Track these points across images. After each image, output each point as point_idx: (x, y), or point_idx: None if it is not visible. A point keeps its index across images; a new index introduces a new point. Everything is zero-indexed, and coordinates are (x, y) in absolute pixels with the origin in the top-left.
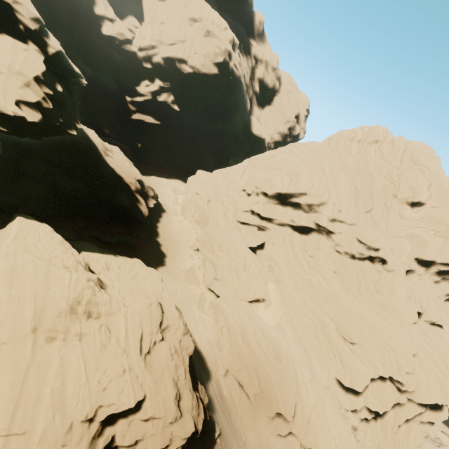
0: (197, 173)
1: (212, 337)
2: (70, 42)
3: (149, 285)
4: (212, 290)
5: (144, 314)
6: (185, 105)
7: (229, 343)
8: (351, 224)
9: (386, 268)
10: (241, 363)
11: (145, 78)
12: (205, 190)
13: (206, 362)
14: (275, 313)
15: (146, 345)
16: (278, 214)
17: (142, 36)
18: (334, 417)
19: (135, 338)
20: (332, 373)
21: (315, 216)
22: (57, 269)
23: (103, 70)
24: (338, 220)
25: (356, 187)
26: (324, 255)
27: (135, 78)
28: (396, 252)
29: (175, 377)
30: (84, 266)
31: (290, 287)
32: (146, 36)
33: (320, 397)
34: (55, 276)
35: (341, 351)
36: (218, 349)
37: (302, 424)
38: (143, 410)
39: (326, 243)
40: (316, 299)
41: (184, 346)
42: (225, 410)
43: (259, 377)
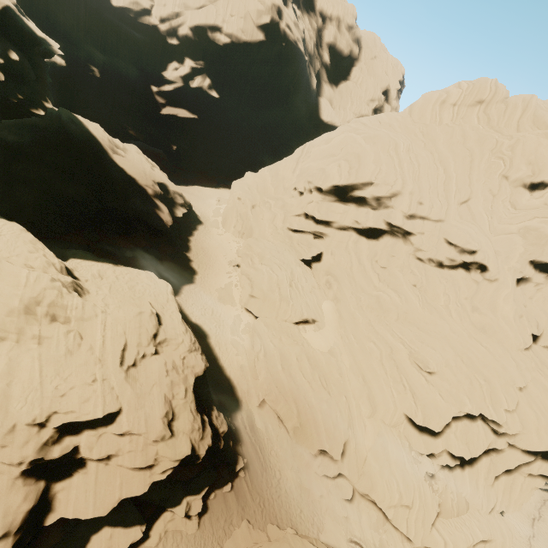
0: (245, 176)
1: (246, 363)
2: (76, 22)
3: (148, 296)
4: (251, 311)
5: (130, 323)
6: (226, 90)
7: (266, 370)
8: (438, 220)
9: (486, 277)
10: (279, 392)
11: (173, 60)
12: (249, 193)
13: (236, 390)
14: (328, 337)
15: (130, 357)
16: (338, 214)
17: (162, 2)
18: (400, 459)
19: (114, 348)
20: (399, 408)
21: (385, 213)
22: (11, 265)
23: (120, 55)
24: (418, 216)
25: (445, 169)
26: (400, 265)
27: (161, 60)
28: (502, 254)
29: (169, 394)
30: (59, 269)
31: (352, 306)
32: (168, 0)
33: (382, 436)
34: (7, 273)
35: (413, 382)
36: (253, 376)
37: (356, 466)
38: (117, 424)
39: (403, 249)
40: (385, 319)
41: (190, 364)
42: (256, 443)
43: (299, 409)
